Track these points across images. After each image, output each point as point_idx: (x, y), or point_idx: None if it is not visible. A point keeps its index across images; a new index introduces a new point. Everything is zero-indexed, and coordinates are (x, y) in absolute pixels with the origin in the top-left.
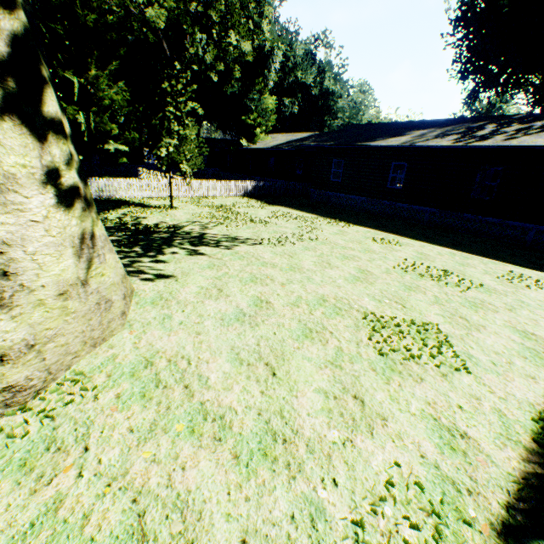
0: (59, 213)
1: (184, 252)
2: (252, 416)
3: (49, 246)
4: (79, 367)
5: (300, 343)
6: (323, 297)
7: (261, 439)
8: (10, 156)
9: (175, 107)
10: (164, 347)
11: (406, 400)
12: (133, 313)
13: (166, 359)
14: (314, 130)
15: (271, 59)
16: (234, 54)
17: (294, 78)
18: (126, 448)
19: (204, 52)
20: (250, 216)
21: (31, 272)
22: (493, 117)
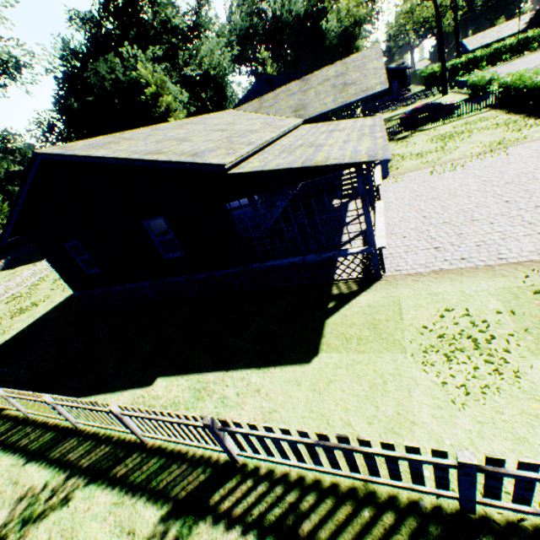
0: None
1: None
2: None
3: None
4: None
5: None
6: None
7: None
8: None
9: None
10: None
11: None
12: None
13: None
14: None
15: None
16: None
17: (6, 170)
18: None
19: None
20: None
21: None
22: None
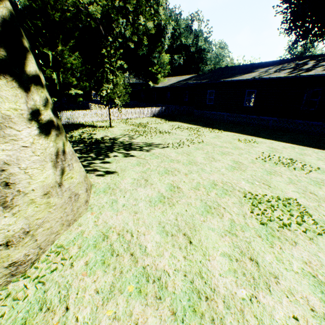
0: (41, 139)
1: (120, 155)
2: (180, 277)
3: (36, 163)
4: (60, 241)
5: (204, 217)
6: (214, 182)
7: (189, 297)
8: (5, 103)
9: (110, 65)
10: (114, 224)
11: (288, 261)
12: (92, 199)
13: (116, 233)
14: (193, 73)
15: (165, 31)
16: (143, 30)
17: (179, 42)
18: (94, 307)
19: (124, 30)
20: (158, 129)
21: (24, 181)
22: (312, 56)
